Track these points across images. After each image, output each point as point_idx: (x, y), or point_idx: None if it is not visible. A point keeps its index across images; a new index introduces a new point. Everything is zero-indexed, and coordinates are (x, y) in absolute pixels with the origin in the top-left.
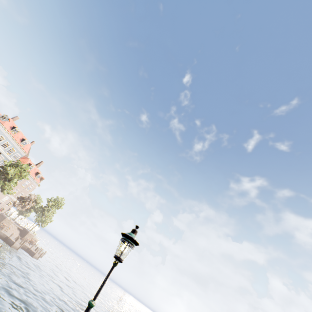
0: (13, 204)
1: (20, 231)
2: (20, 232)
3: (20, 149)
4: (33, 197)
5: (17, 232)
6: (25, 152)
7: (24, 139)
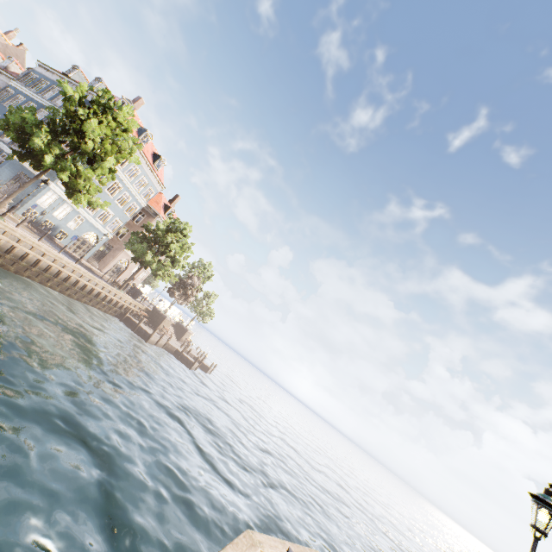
0: (171, 295)
1: (173, 327)
2: (174, 330)
3: (153, 178)
4: (197, 283)
5: (172, 331)
6: (161, 185)
7: (156, 155)
